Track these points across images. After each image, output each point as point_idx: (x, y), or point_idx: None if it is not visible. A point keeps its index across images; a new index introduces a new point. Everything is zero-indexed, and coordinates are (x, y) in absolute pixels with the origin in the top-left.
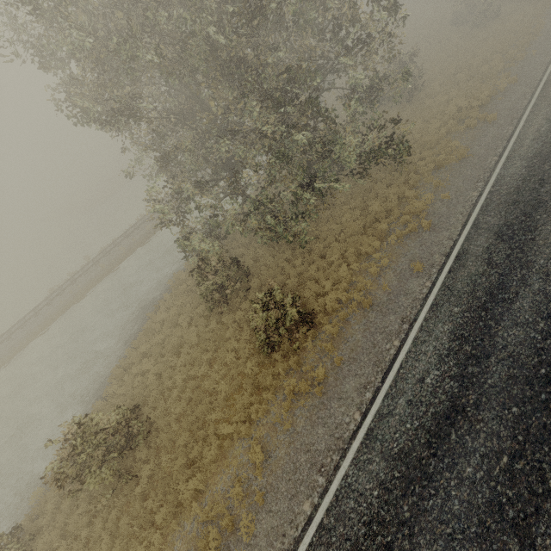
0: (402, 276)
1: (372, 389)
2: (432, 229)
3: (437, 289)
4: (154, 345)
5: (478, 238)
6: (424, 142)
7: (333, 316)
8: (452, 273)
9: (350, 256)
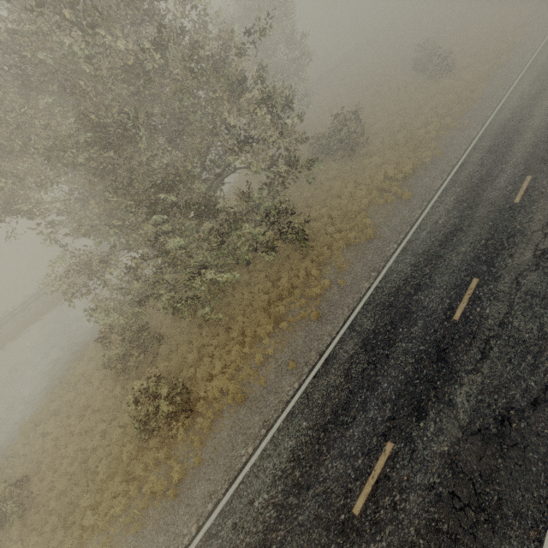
0: (280, 370)
1: (214, 500)
2: (321, 319)
3: (299, 395)
4: (66, 402)
5: (348, 342)
6: (348, 210)
7: (213, 404)
8: (316, 378)
9: (248, 335)
